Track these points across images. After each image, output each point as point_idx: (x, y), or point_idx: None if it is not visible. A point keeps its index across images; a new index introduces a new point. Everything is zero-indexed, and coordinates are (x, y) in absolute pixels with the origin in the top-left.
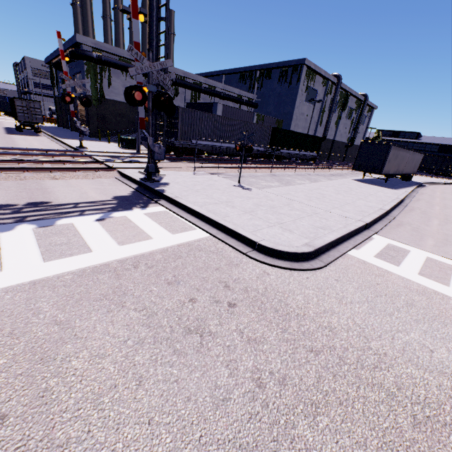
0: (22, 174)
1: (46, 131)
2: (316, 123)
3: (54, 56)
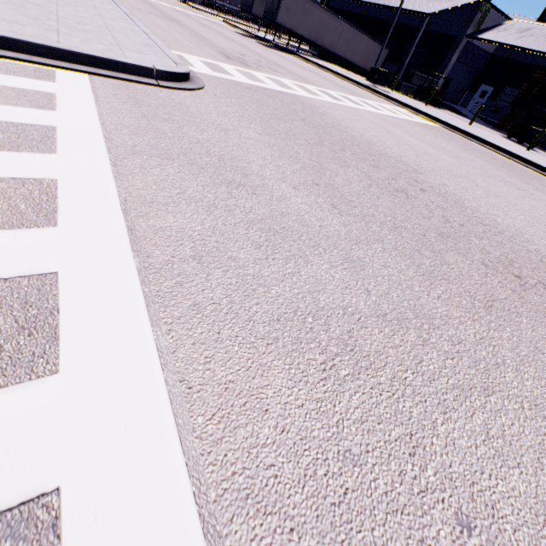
0: None
1: None
2: None
3: None
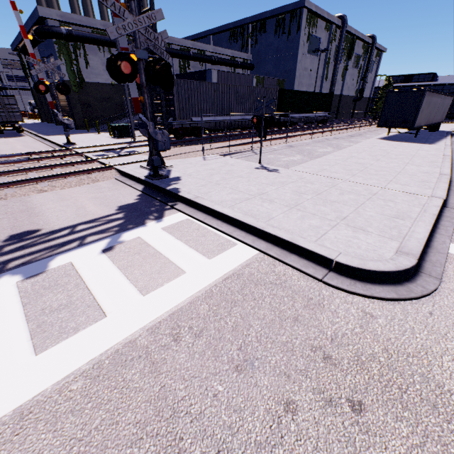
0: (1, 191)
1: (29, 130)
2: (321, 78)
3: (20, 40)
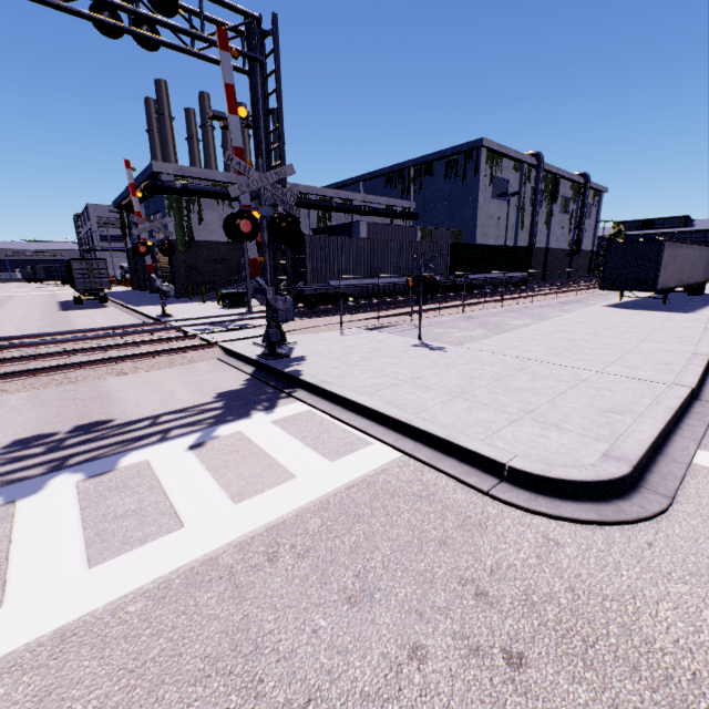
0: (72, 373)
1: (115, 299)
2: (515, 228)
3: (125, 196)
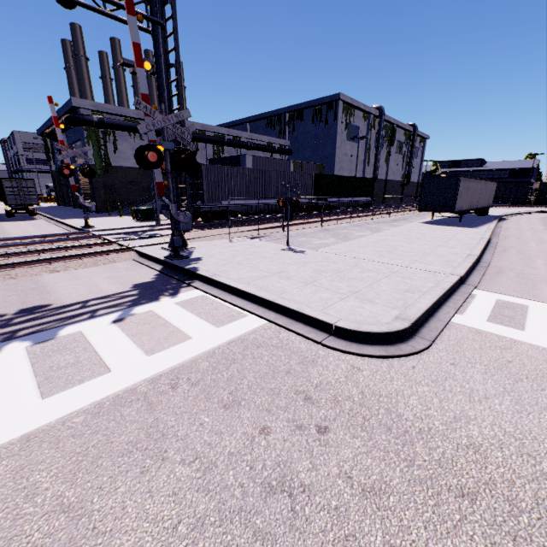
0: (12, 271)
1: (43, 213)
2: (363, 163)
3: (48, 126)
